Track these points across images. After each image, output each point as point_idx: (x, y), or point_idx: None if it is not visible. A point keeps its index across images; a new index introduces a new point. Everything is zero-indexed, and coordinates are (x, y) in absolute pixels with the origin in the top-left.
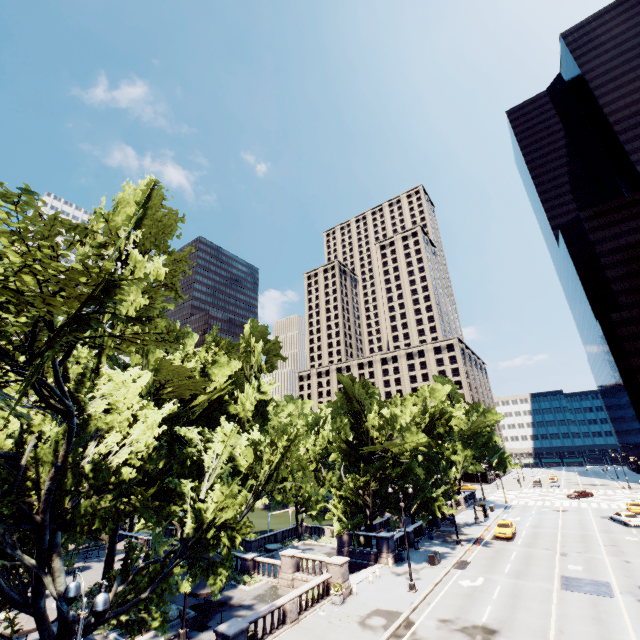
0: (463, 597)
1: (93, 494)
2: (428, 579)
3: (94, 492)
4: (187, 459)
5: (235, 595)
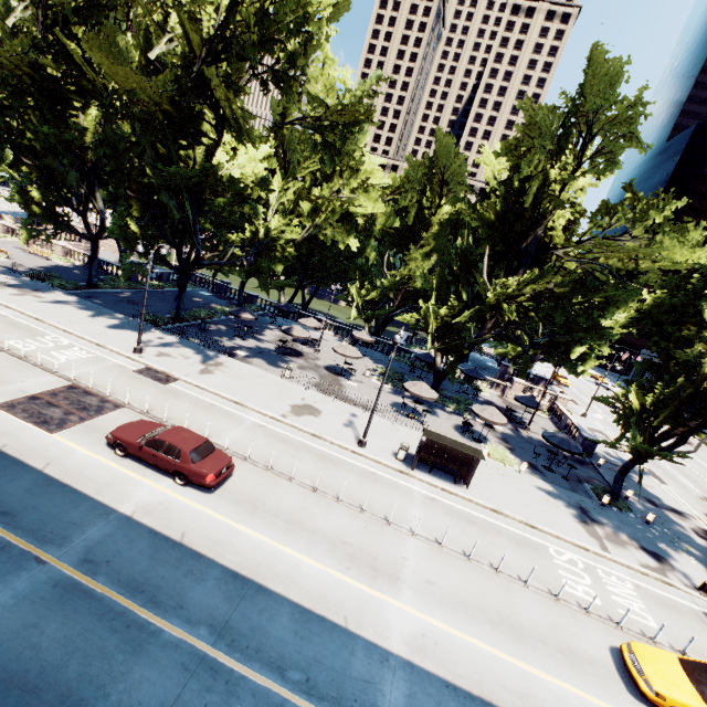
0: (608, 426)
1: (648, 370)
2: (577, 410)
3: (647, 368)
4: (594, 329)
5: (489, 399)
